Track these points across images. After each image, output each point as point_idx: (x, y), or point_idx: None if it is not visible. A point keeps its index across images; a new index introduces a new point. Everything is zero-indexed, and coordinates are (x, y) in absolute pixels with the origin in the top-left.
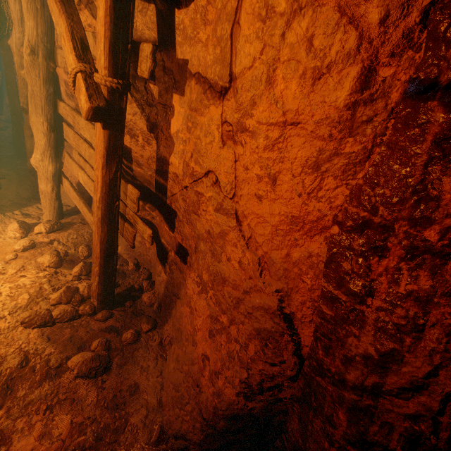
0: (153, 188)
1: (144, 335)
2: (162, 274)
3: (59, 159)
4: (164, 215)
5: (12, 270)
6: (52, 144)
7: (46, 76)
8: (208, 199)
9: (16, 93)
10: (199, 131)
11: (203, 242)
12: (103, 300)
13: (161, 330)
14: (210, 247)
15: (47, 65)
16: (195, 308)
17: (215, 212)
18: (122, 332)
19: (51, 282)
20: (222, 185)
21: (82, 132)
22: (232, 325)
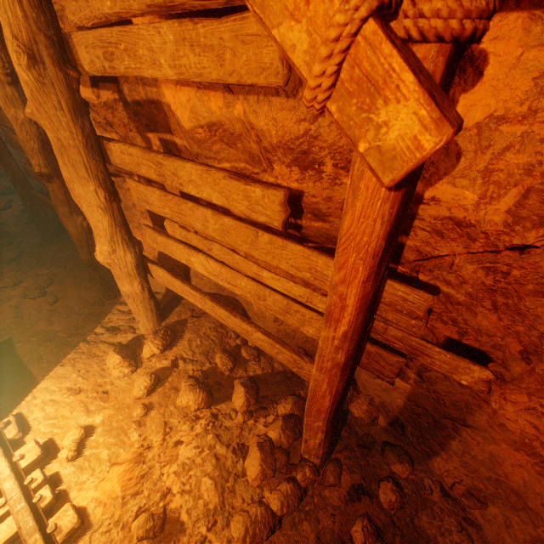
0: None
1: (401, 481)
2: None
3: (134, 239)
4: None
5: (156, 437)
6: (118, 220)
7: (71, 101)
8: None
9: (5, 150)
10: None
11: None
12: (326, 454)
13: (423, 465)
14: None
15: (65, 79)
16: None
17: None
18: (370, 489)
19: (220, 437)
20: None
21: (192, 190)
22: None
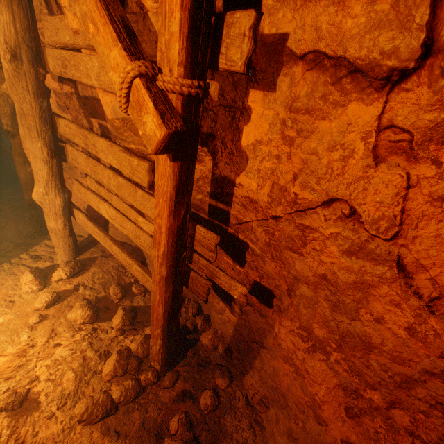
0: (205, 214)
1: (221, 392)
2: (226, 313)
3: (66, 188)
4: (222, 244)
5: (41, 339)
6: (55, 172)
7: (36, 87)
8: (330, 237)
9: None
10: (314, 142)
11: (307, 286)
12: (166, 362)
13: (239, 381)
14: (327, 296)
15: (35, 73)
16: (305, 369)
17: (346, 255)
18: (196, 395)
19: (93, 345)
20: (366, 220)
21: (102, 156)
22: (395, 408)
